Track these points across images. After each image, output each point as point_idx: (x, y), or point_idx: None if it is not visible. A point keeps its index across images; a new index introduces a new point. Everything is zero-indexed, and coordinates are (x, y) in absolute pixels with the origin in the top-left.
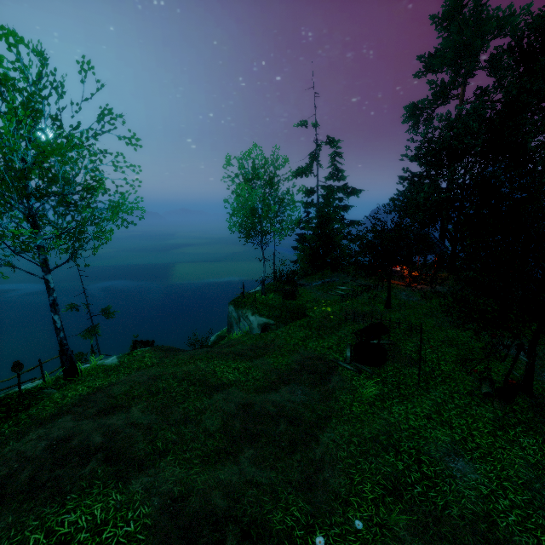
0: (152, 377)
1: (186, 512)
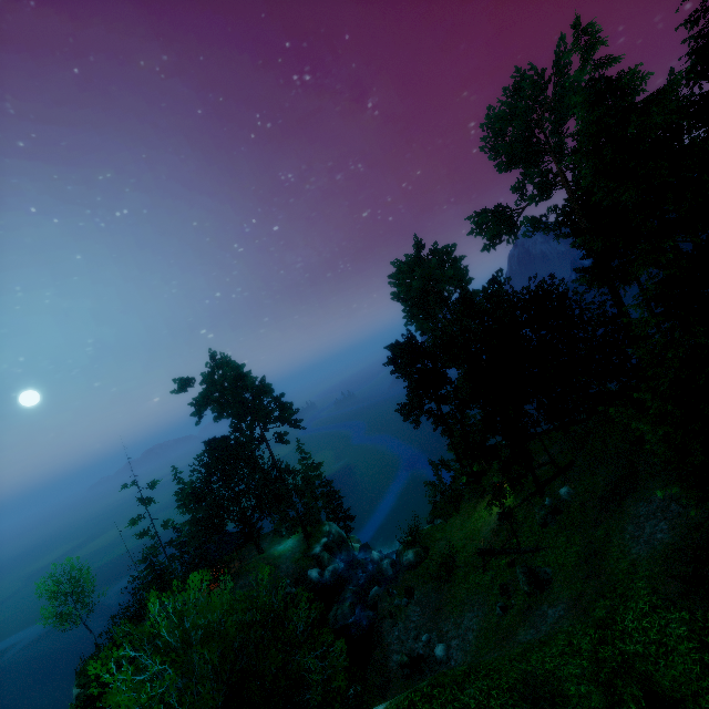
0: None
1: None
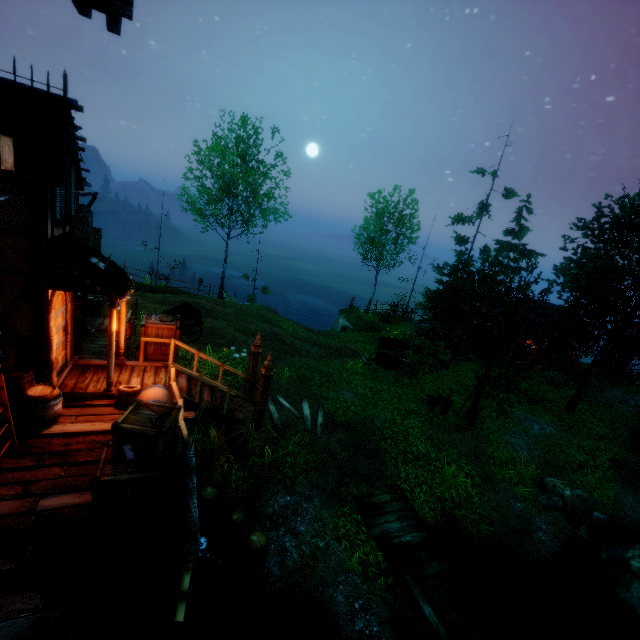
0: (248, 308)
1: (216, 331)
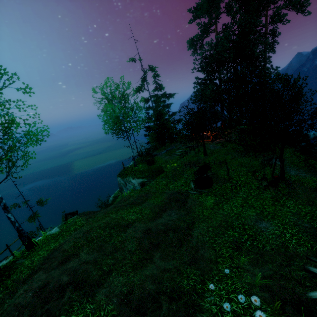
0: (86, 232)
1: (134, 299)
